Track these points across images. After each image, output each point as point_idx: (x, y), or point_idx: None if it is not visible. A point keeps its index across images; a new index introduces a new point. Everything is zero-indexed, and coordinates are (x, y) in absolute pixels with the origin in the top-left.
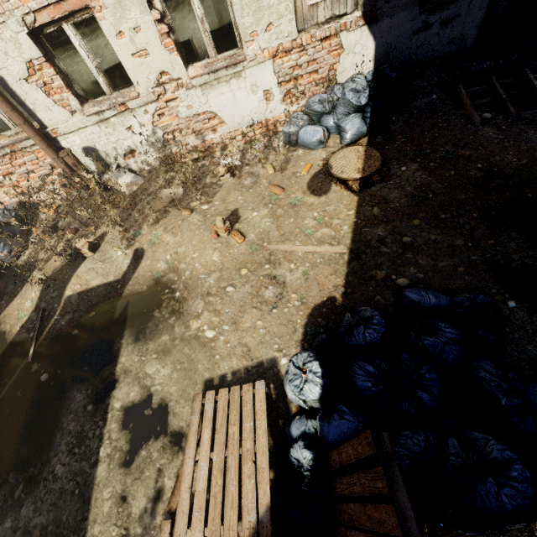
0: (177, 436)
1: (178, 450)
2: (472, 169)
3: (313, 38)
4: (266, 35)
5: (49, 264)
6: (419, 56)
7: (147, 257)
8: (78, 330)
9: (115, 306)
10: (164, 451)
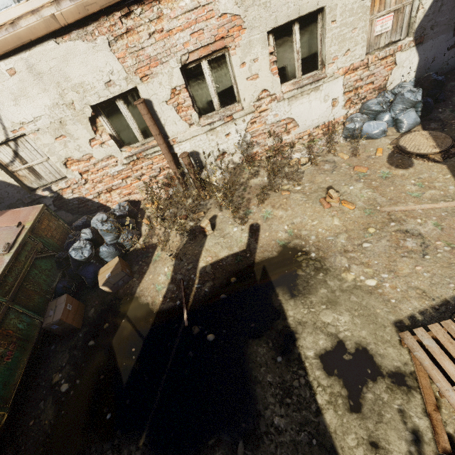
0: (396, 377)
1: (406, 389)
2: None
3: (375, 58)
4: (343, 58)
5: (169, 245)
6: (448, 66)
7: (263, 230)
8: (224, 294)
9: (252, 271)
10: (392, 392)
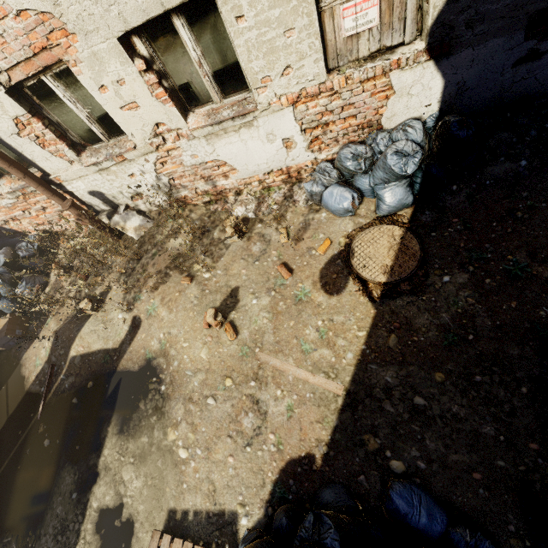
0: None
1: None
2: (546, 305)
3: (349, 79)
4: (283, 80)
5: (63, 310)
6: (515, 93)
7: (143, 328)
8: (77, 398)
9: (109, 381)
10: None
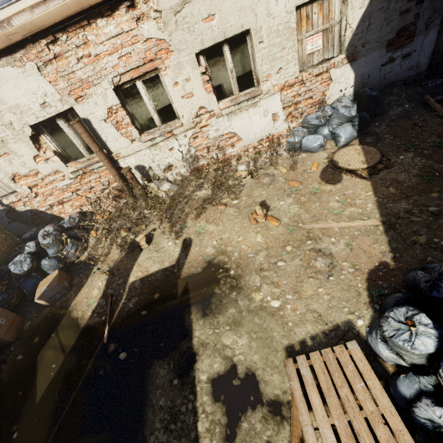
0: (274, 405)
1: (280, 419)
2: None
3: (310, 75)
4: (277, 76)
5: (109, 258)
6: (387, 81)
7: (195, 244)
8: (146, 310)
9: (175, 287)
10: (266, 422)
